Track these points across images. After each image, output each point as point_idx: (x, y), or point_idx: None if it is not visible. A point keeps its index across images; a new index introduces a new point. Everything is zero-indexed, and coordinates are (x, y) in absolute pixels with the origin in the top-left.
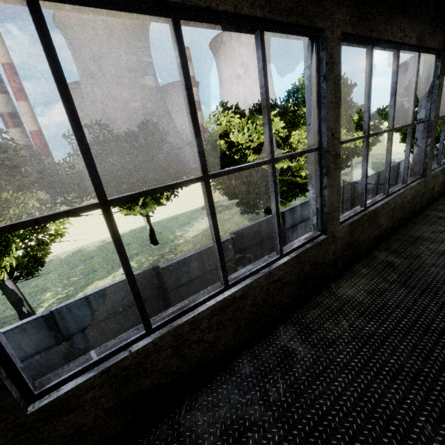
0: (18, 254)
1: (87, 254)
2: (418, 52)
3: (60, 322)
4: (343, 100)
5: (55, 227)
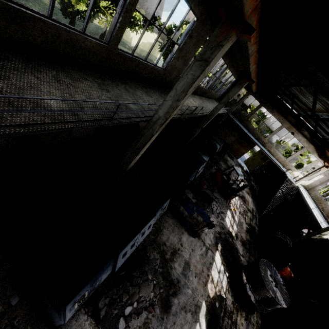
0: None
1: (48, 6)
2: (231, 72)
3: None
4: None
5: None
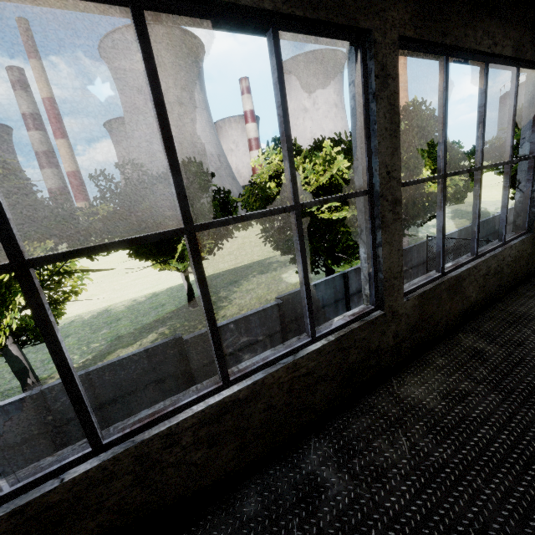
0: (26, 314)
1: (114, 316)
2: (517, 67)
3: (52, 405)
4: (429, 135)
5: (71, 282)
